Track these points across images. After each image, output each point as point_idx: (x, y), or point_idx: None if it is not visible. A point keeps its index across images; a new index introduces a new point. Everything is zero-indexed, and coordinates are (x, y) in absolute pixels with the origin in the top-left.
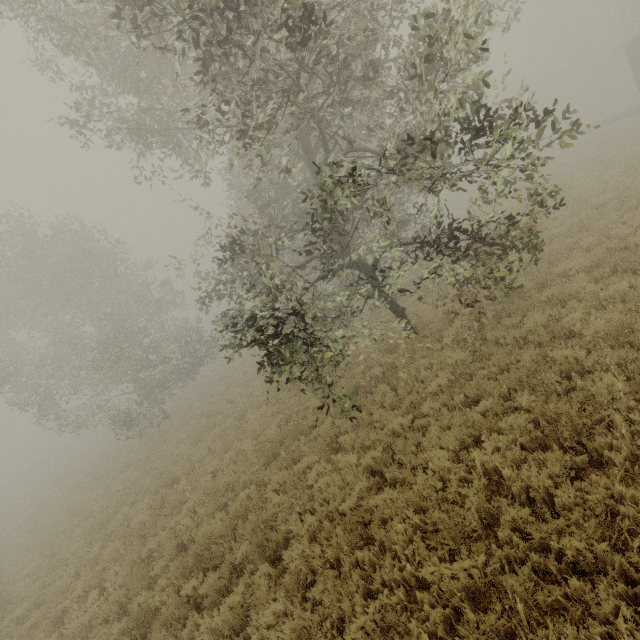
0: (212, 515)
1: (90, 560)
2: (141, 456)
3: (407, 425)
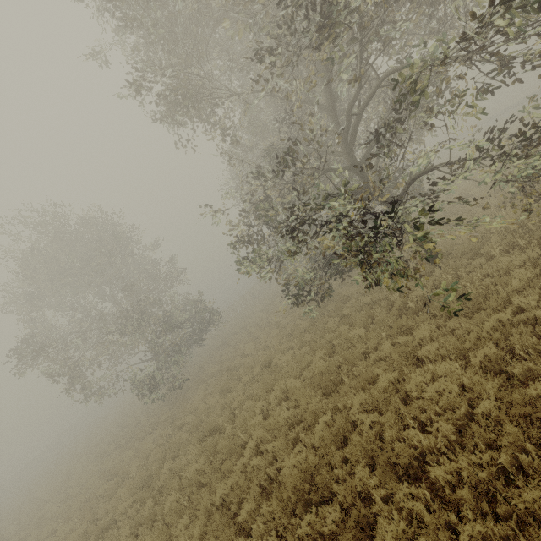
0: (286, 450)
1: (147, 517)
2: (165, 416)
3: (510, 320)
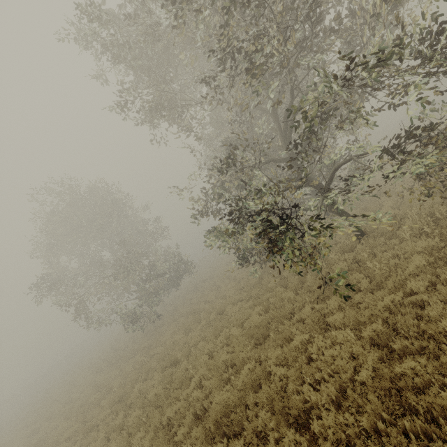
0: (219, 388)
1: (117, 426)
2: (144, 345)
3: (400, 301)
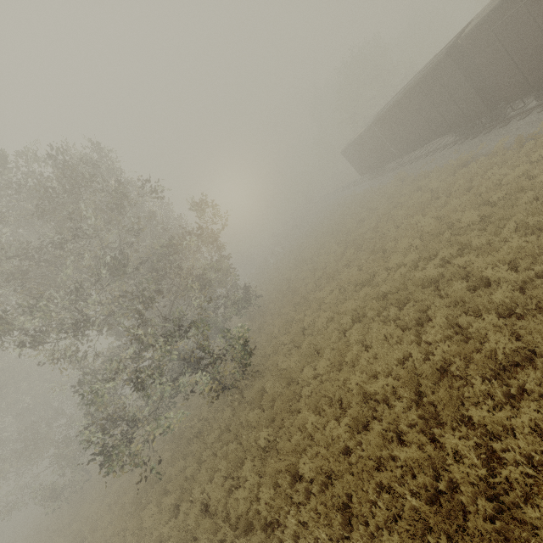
0: None
1: None
2: (65, 521)
3: (194, 471)
